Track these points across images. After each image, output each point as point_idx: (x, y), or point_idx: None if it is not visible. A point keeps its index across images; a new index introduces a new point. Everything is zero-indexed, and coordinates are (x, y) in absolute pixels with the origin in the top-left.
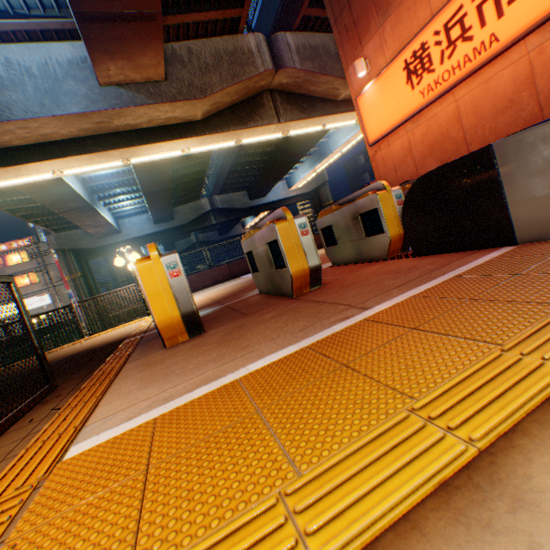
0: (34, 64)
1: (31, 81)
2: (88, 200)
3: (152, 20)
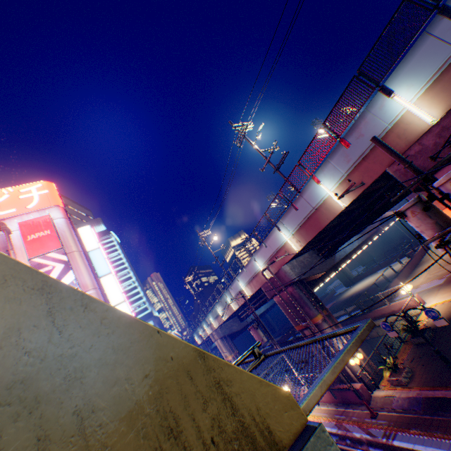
0: None
1: None
2: None
3: None
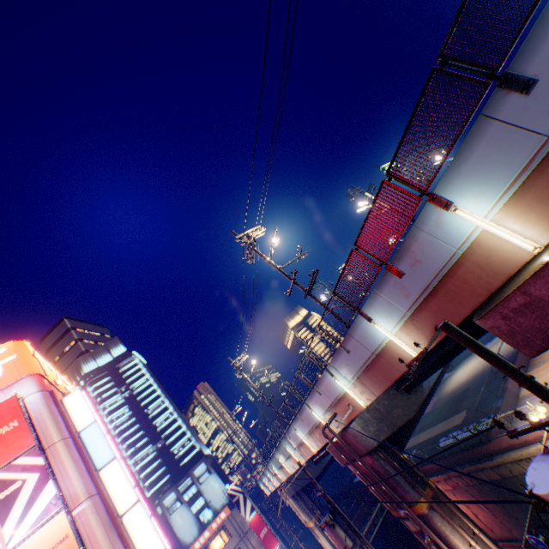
0: None
1: None
2: None
3: None
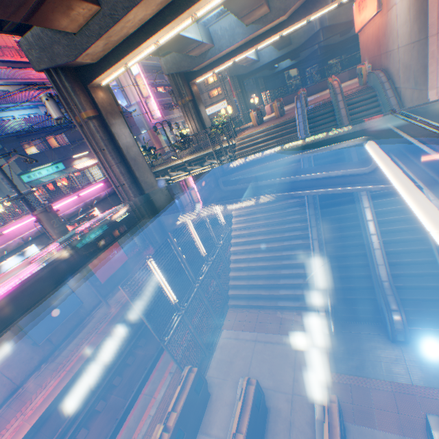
0: (227, 26)
1: (226, 34)
2: None
3: (261, 6)
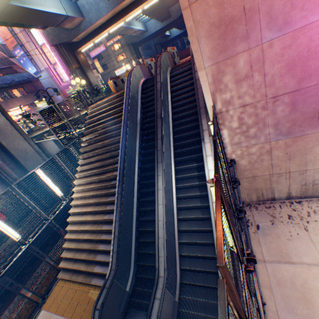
0: (92, 0)
1: (93, 8)
2: (125, 26)
3: None
